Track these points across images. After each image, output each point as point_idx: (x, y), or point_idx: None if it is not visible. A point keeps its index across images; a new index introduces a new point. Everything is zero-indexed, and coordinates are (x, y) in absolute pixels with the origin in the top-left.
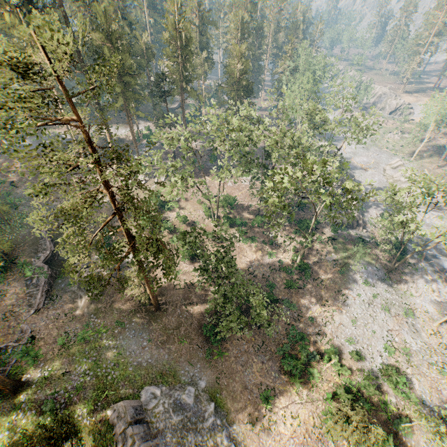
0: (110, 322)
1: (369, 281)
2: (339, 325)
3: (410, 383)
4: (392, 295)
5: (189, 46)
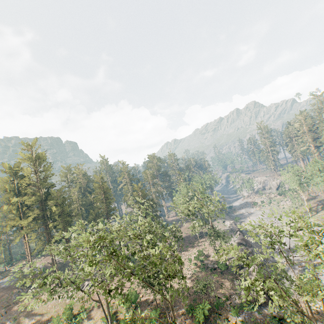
0: None
1: None
2: None
3: None
4: None
5: (109, 192)
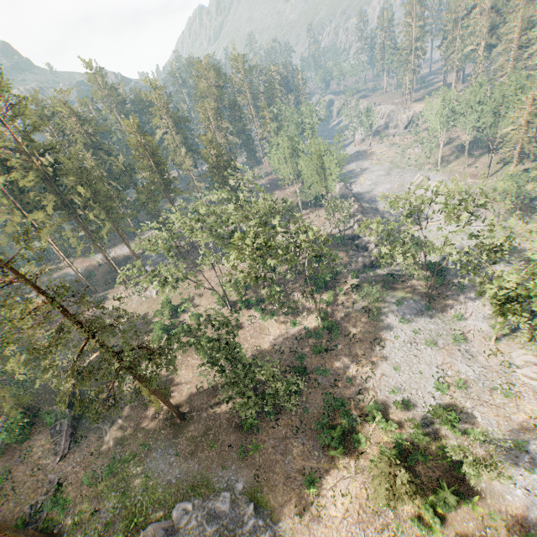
0: (136, 447)
1: (407, 317)
2: (381, 376)
3: (471, 418)
4: (437, 325)
5: (159, 153)
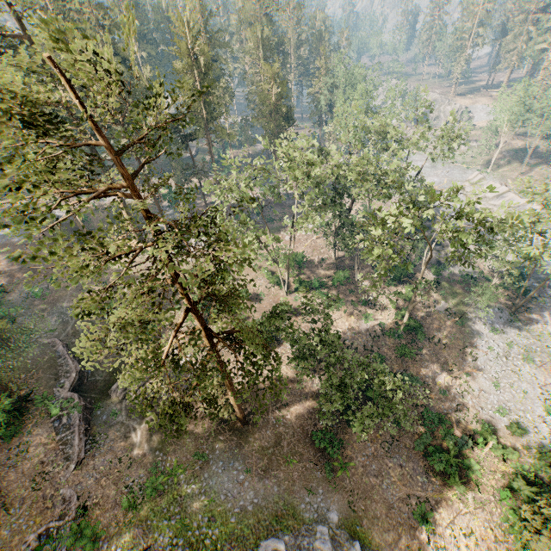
0: (185, 456)
1: (496, 327)
2: (480, 392)
3: None
4: (527, 340)
5: (209, 74)
